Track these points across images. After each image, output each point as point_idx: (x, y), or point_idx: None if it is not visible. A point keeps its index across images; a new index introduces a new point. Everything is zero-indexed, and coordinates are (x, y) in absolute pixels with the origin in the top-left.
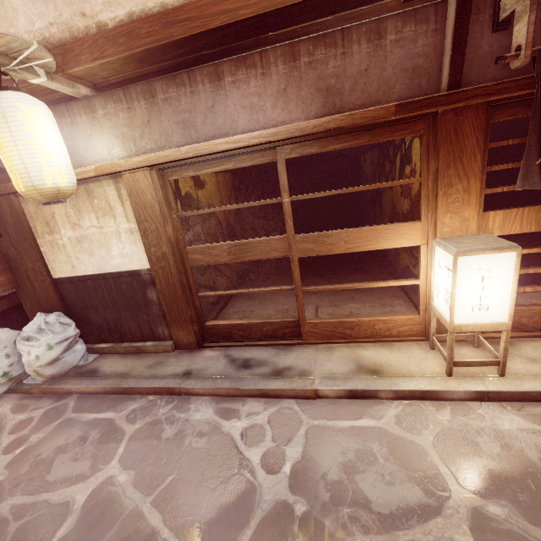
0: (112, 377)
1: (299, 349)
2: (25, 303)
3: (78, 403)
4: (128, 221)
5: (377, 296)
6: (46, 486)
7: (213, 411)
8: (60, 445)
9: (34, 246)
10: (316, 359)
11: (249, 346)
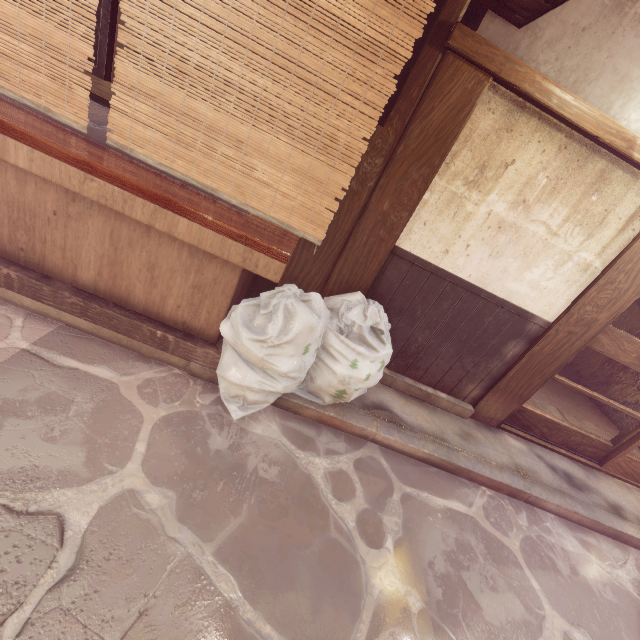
0: (429, 438)
1: (602, 477)
2: (306, 247)
3: (393, 465)
4: (598, 254)
5: (596, 419)
6: (500, 635)
7: (578, 542)
8: (444, 550)
9: (428, 184)
10: (632, 502)
11: (549, 449)
